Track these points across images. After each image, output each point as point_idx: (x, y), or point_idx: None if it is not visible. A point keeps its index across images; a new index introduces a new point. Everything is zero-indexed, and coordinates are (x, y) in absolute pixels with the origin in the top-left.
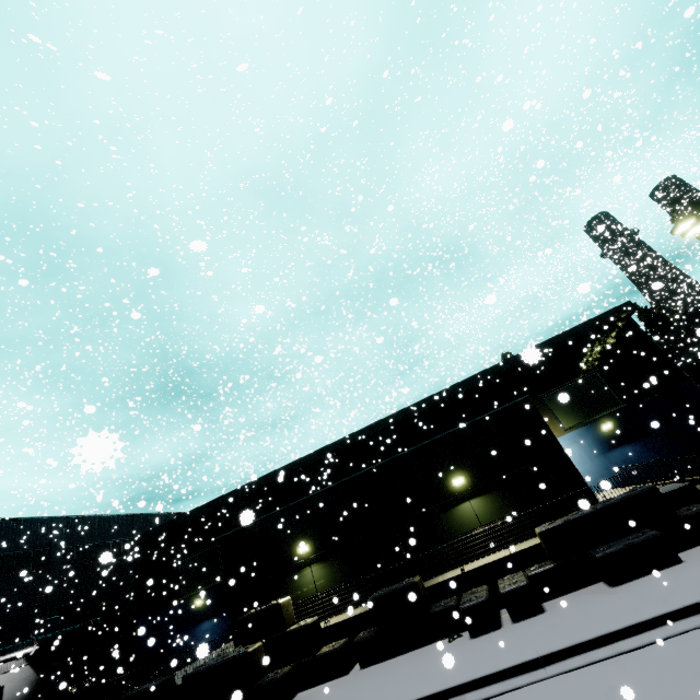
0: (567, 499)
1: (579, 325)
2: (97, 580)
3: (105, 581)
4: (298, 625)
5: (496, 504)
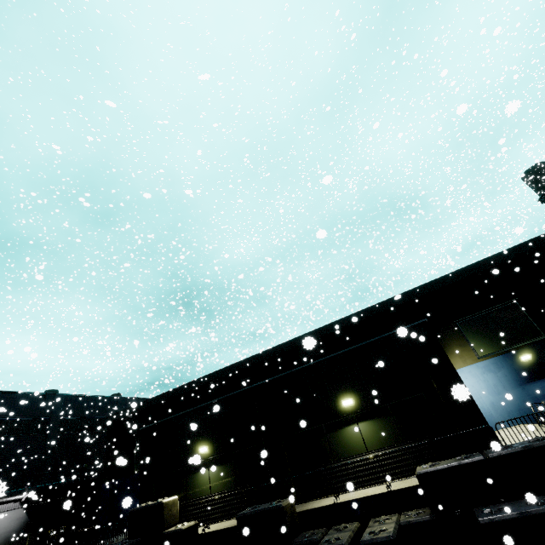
0: (462, 435)
1: (497, 253)
2: (84, 446)
3: (90, 447)
4: (175, 527)
5: (384, 431)
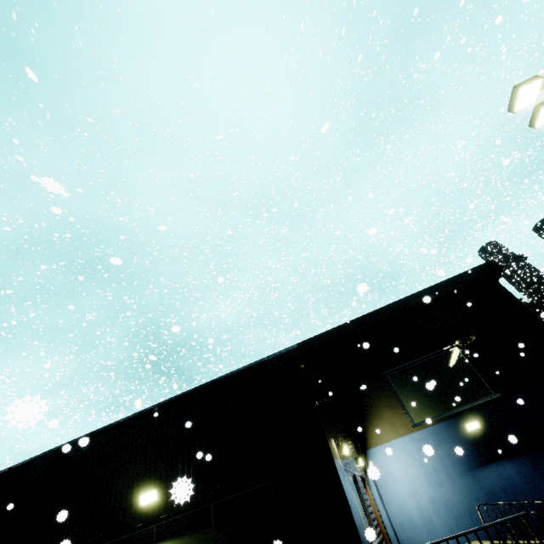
0: None
1: (430, 286)
2: None
3: None
4: None
5: None
